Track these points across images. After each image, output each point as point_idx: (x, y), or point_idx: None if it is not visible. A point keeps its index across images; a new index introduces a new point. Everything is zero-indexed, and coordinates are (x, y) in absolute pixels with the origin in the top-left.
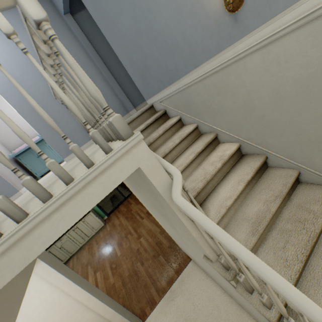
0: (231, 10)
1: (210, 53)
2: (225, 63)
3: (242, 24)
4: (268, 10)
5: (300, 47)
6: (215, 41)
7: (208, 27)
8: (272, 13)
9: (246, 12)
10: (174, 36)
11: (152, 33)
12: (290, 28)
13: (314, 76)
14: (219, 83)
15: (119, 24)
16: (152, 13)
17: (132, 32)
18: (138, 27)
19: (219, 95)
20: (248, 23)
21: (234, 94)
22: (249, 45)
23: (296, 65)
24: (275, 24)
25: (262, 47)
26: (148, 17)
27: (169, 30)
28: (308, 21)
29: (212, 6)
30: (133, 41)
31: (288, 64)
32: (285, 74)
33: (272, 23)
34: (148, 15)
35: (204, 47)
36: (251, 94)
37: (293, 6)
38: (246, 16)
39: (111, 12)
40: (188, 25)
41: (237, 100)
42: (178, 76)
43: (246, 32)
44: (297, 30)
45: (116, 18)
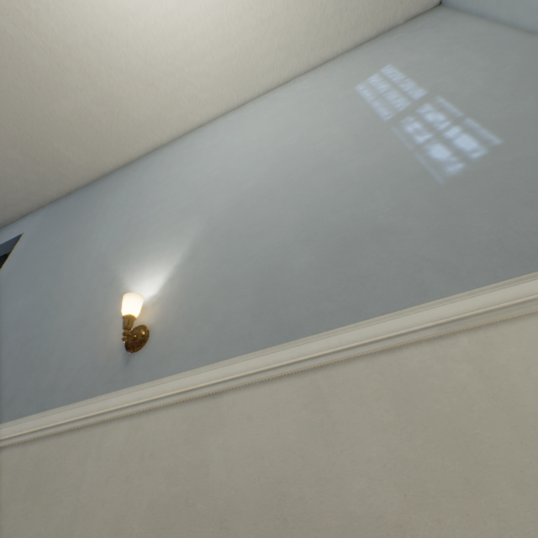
0: (129, 348)
1: (76, 392)
2: (82, 420)
3: (132, 370)
4: (161, 366)
5: (173, 434)
6: (94, 377)
7: (98, 355)
8: (162, 372)
9: (142, 358)
10: (56, 348)
11: (36, 331)
12: (171, 399)
13: (177, 504)
14: (50, 461)
15: (13, 301)
16: (59, 310)
17: (16, 316)
18: (28, 315)
19: (28, 498)
20: (137, 372)
21: (53, 506)
22: (126, 403)
23: (162, 467)
24: (161, 387)
25: (136, 414)
26: (50, 311)
27: (57, 336)
28: (188, 398)
29: (116, 334)
30: (4, 327)
31: (154, 461)
32: (144, 483)
33: (159, 384)
34: (53, 309)
35: (76, 380)
36: (78, 518)
37: (181, 373)
38: (139, 362)
39: (21, 286)
40: (81, 342)
41: (48, 529)
42: (3, 415)
43: (130, 383)
44: (177, 406)
45: (18, 294)
